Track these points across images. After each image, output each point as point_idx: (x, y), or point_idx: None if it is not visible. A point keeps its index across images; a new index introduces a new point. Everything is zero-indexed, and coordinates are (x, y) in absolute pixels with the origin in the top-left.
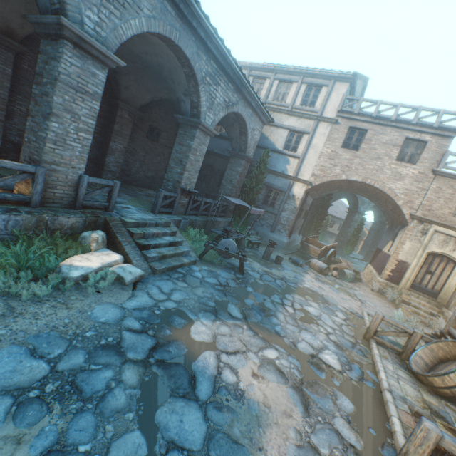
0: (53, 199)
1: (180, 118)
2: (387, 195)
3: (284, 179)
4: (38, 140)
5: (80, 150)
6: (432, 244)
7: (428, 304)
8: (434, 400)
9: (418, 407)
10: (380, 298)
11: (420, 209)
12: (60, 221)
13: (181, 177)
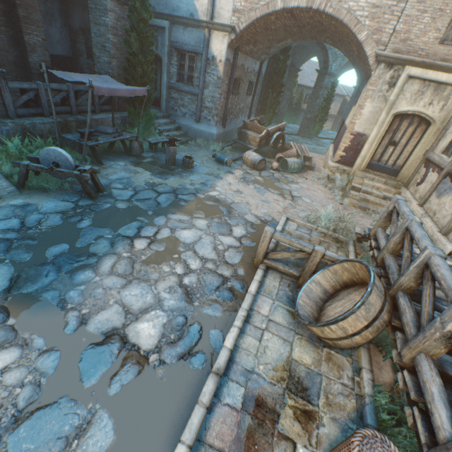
0: None
1: None
2: (346, 26)
3: (196, 29)
4: None
5: None
6: (401, 99)
7: (384, 186)
8: (310, 354)
9: (267, 385)
10: (327, 188)
11: (391, 43)
12: None
13: None
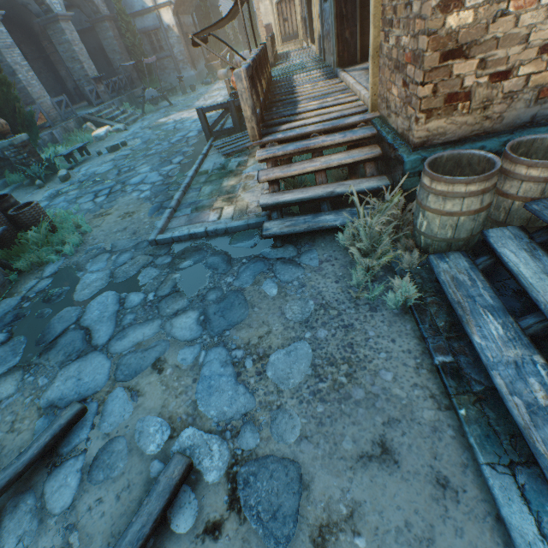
0: (55, 120)
1: (41, 22)
2: None
3: (150, 14)
4: (22, 91)
5: (38, 85)
6: None
7: (294, 47)
8: None
9: None
10: None
11: None
12: (70, 127)
13: (85, 70)
